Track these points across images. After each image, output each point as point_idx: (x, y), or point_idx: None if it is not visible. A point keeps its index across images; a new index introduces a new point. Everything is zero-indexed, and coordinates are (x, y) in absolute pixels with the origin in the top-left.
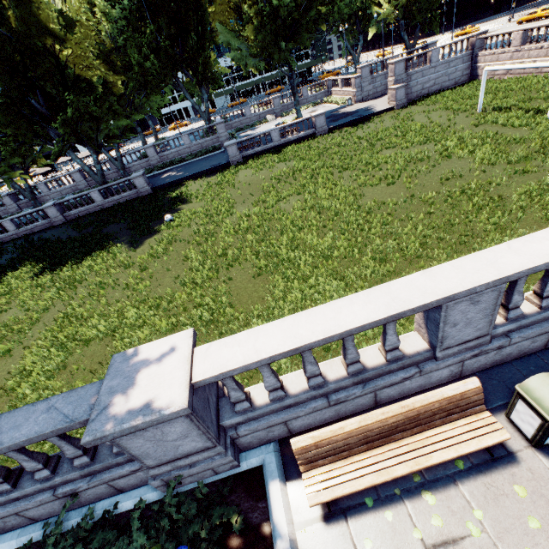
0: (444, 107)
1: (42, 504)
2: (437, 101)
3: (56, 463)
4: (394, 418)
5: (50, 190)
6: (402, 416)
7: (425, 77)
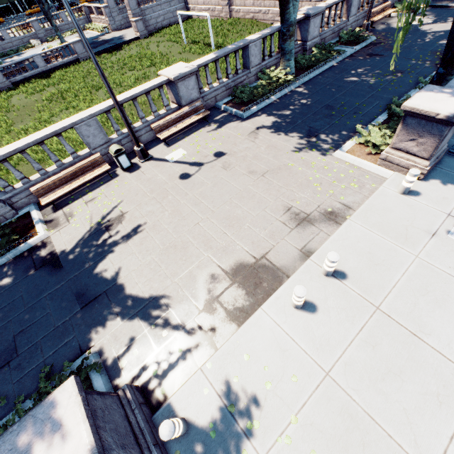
0: (168, 39)
1: None
2: (166, 34)
3: None
4: (71, 172)
5: None
6: (74, 171)
7: (156, 13)
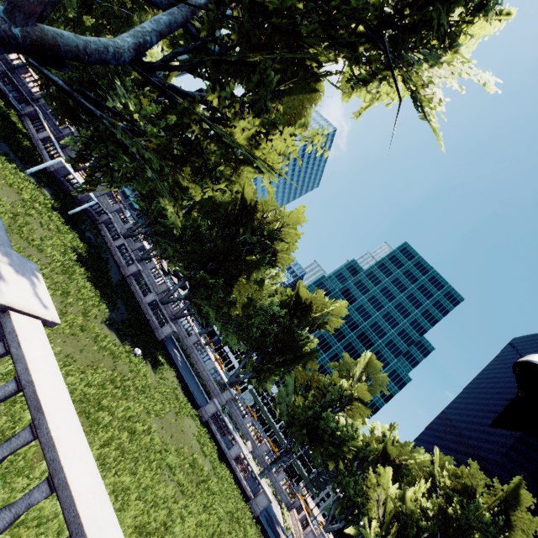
0: None
1: None
2: None
3: None
4: None
5: (150, 269)
6: None
7: None
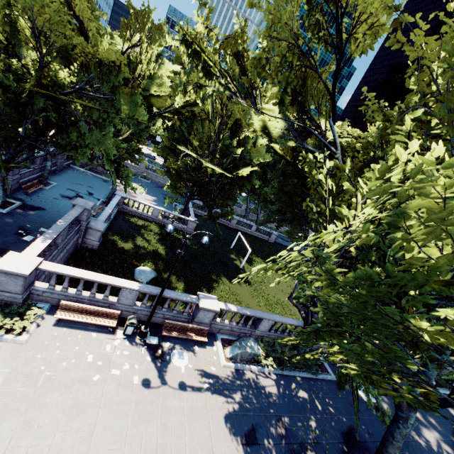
0: None
1: None
2: None
3: None
4: None
5: None
6: None
7: None
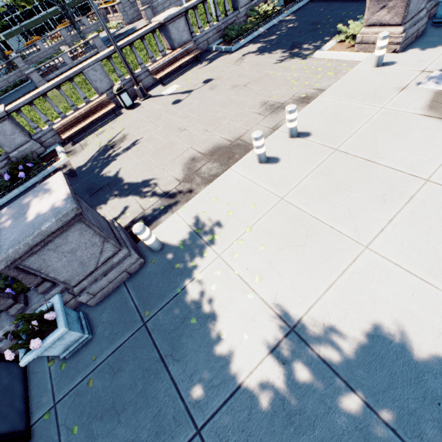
0: None
1: None
2: None
3: None
4: (84, 111)
5: None
6: (86, 110)
7: None
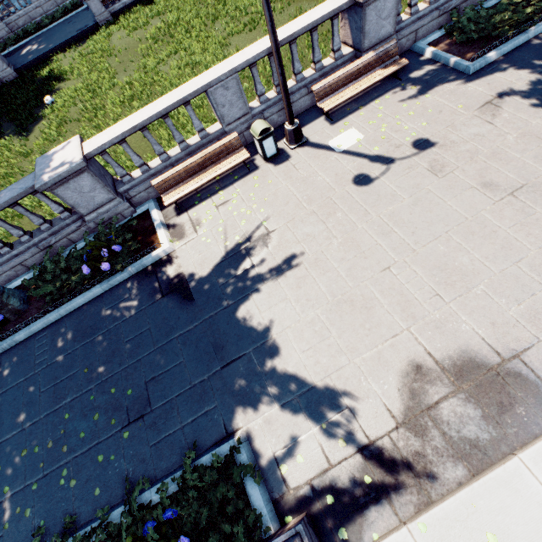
0: None
1: (34, 256)
2: None
3: (31, 234)
4: (199, 160)
5: None
6: (203, 158)
7: None
